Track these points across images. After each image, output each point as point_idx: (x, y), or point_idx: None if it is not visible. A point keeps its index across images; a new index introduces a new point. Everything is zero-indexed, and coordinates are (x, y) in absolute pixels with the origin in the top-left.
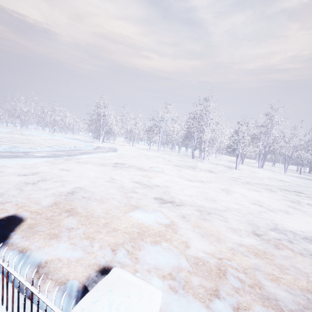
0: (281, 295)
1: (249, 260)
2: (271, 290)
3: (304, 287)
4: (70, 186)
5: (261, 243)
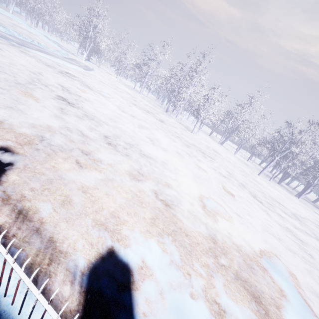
0: (57, 142)
1: (69, 133)
2: (55, 139)
3: (83, 149)
4: None
5: (100, 138)
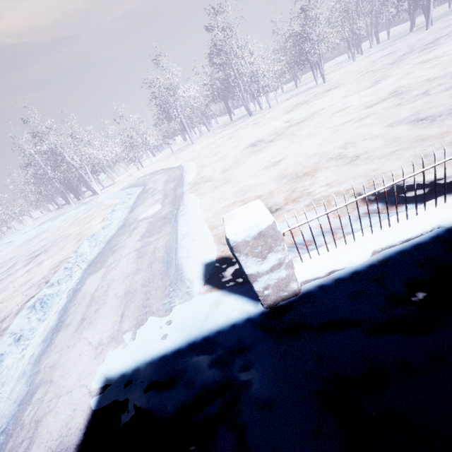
0: None
1: None
2: None
3: None
4: (377, 133)
5: None
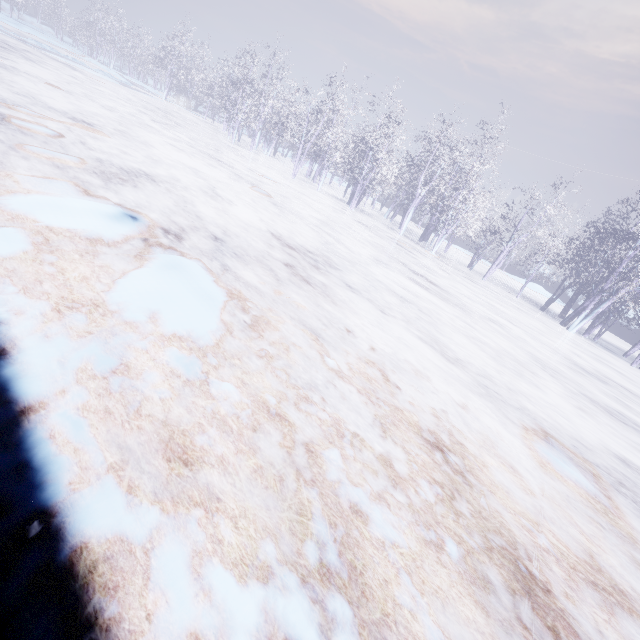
0: None
1: None
2: None
3: None
4: None
5: None
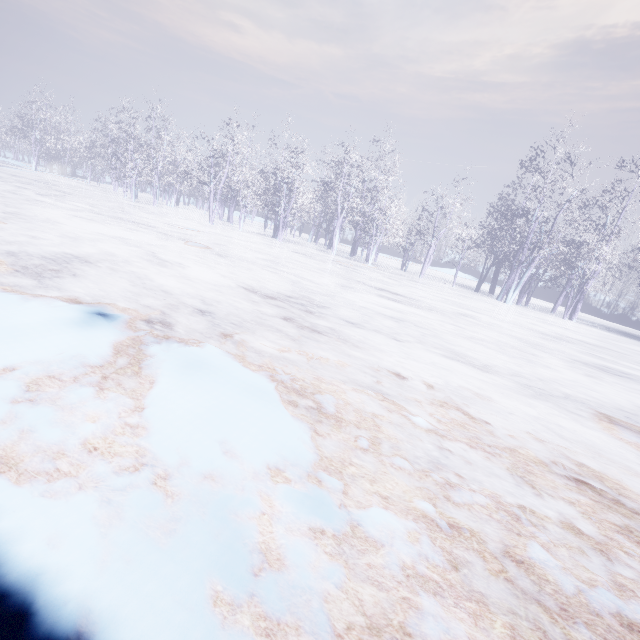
0: None
1: None
2: None
3: None
4: None
5: None
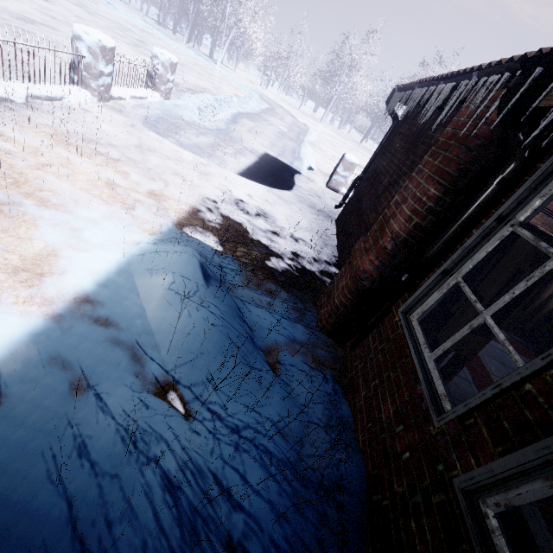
0: None
1: None
2: None
3: None
4: None
5: None
